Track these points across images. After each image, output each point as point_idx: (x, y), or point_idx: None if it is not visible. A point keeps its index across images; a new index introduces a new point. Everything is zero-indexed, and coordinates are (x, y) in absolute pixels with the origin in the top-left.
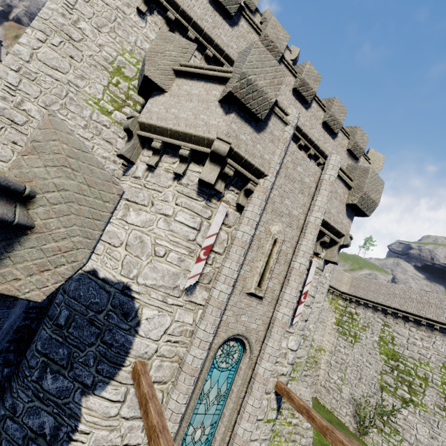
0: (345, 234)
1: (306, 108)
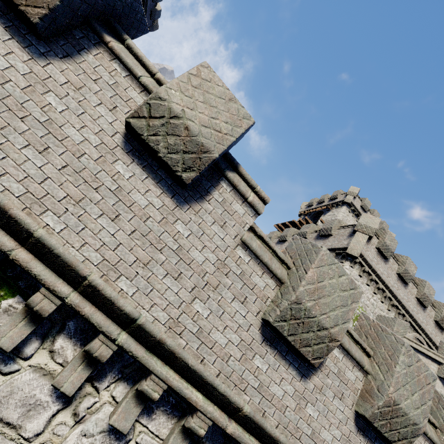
0: None
1: (441, 331)
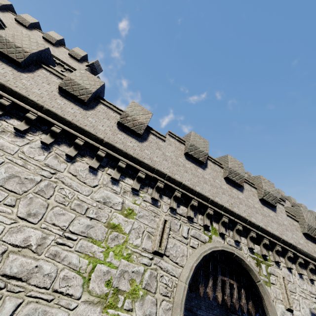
0: None
1: None
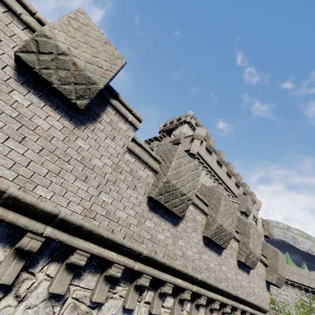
0: None
1: (238, 188)
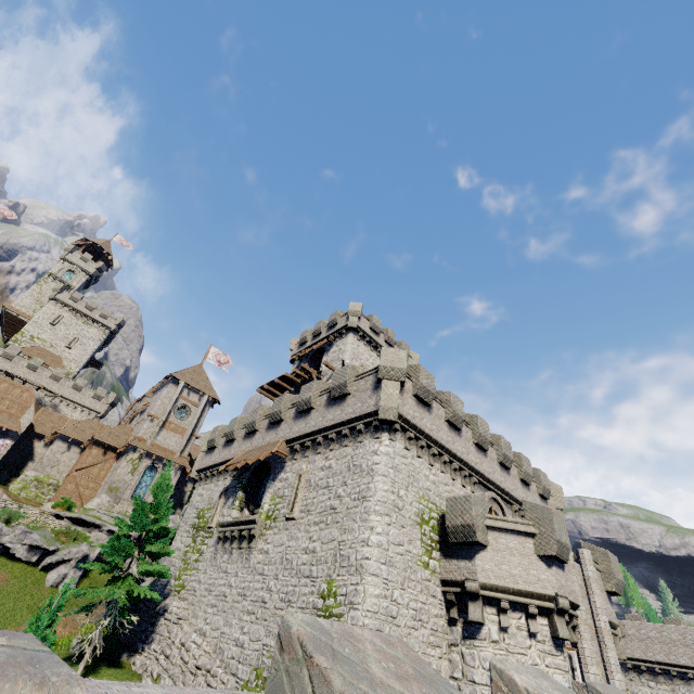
0: (618, 624)
1: (508, 472)
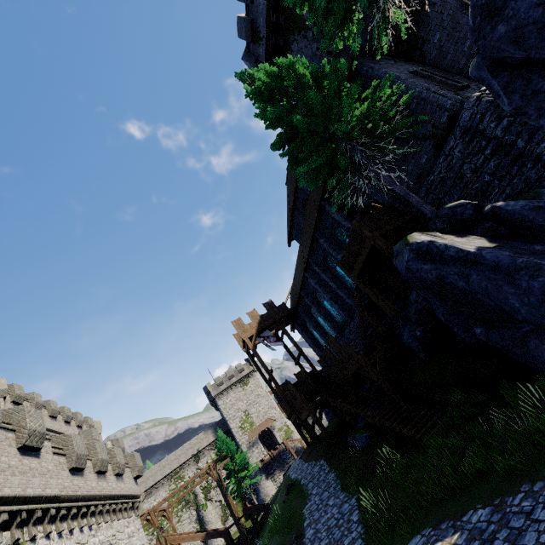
0: None
1: (70, 424)
